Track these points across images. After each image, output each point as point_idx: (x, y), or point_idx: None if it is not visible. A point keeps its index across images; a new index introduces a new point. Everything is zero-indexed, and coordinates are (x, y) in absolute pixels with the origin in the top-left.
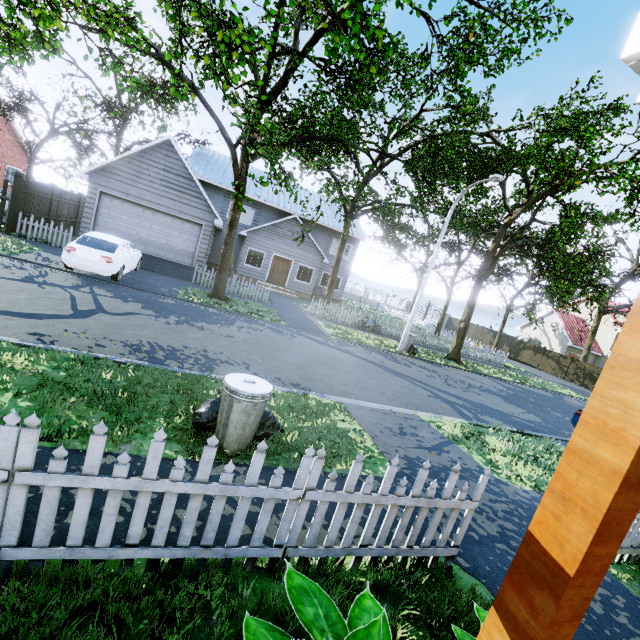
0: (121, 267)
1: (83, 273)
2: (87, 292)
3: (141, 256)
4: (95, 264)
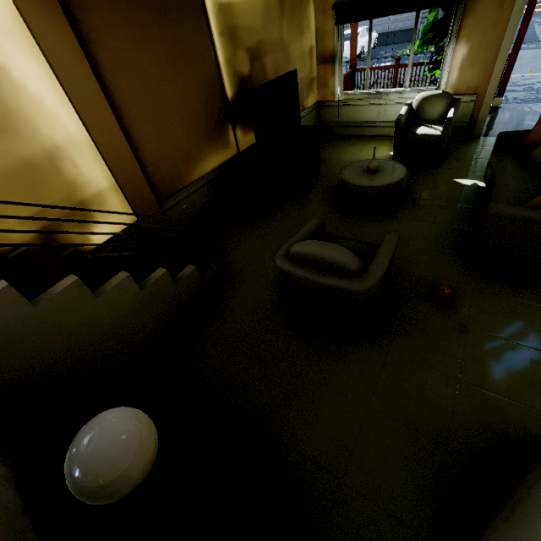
0: (361, 48)
1: (344, 61)
2: (344, 69)
3: (376, 35)
4: (348, 52)
